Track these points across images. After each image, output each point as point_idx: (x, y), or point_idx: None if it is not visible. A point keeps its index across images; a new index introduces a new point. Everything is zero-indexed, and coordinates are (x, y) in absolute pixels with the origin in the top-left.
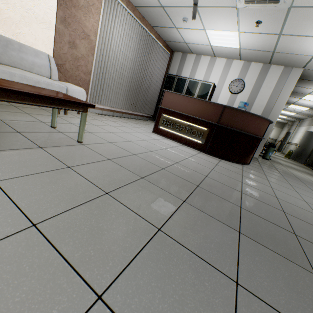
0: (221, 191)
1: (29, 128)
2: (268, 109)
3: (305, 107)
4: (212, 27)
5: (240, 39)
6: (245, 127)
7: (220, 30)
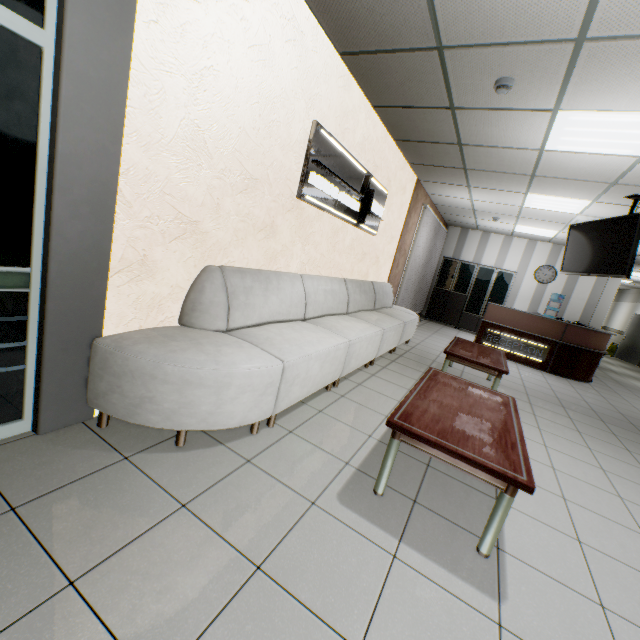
0: (610, 414)
1: (451, 371)
2: (592, 304)
3: (628, 280)
4: (526, 225)
5: (557, 234)
6: (590, 344)
7: (536, 227)
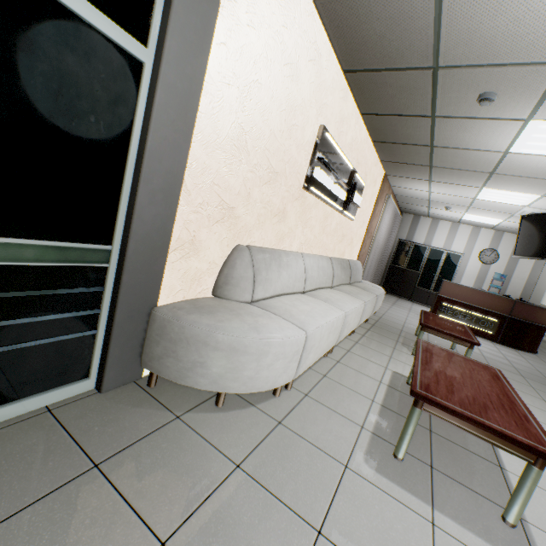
0: None
1: None
2: (531, 283)
3: None
4: (474, 214)
5: (501, 223)
6: (536, 319)
7: (483, 216)
